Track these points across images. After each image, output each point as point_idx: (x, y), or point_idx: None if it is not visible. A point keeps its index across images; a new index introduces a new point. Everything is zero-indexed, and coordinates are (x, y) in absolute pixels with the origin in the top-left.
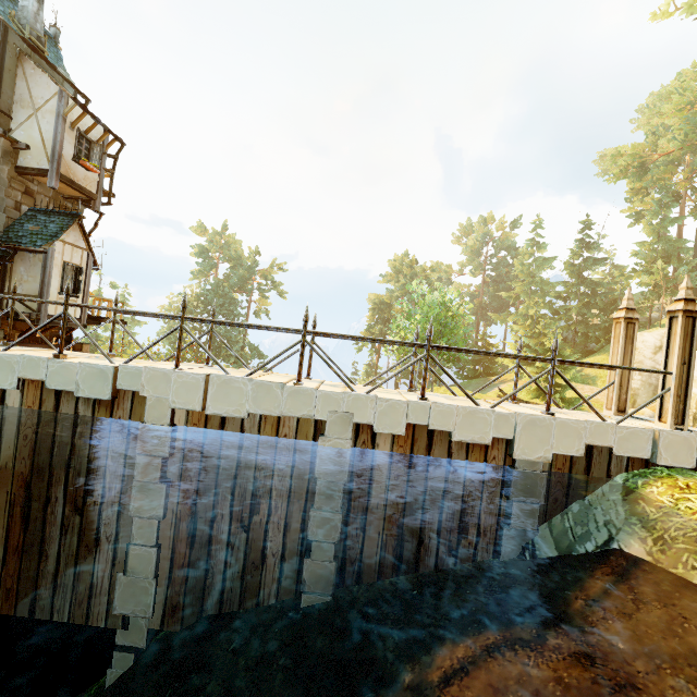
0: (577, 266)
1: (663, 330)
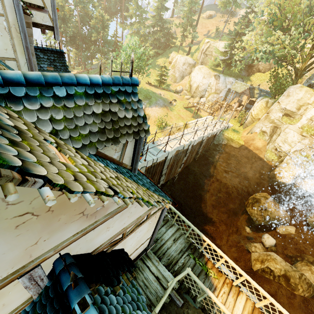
0: (160, 10)
1: (186, 57)
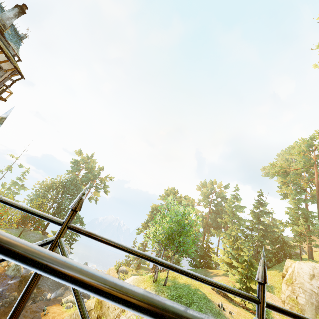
0: (257, 213)
1: (312, 263)
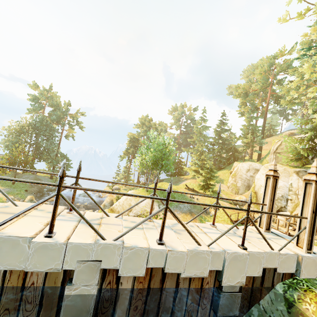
0: (219, 131)
1: (250, 162)
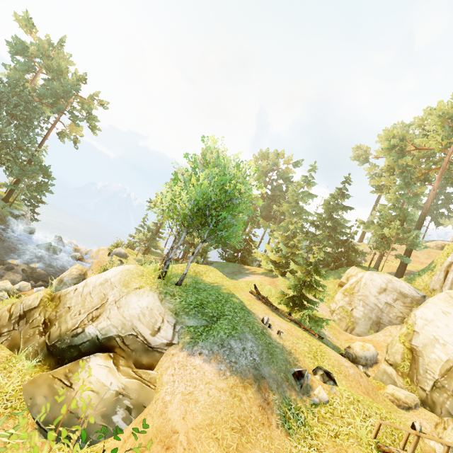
0: (332, 206)
1: (389, 276)
